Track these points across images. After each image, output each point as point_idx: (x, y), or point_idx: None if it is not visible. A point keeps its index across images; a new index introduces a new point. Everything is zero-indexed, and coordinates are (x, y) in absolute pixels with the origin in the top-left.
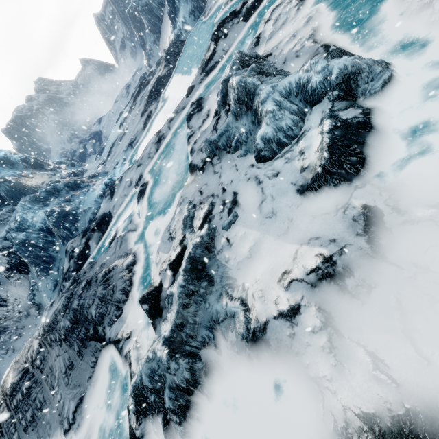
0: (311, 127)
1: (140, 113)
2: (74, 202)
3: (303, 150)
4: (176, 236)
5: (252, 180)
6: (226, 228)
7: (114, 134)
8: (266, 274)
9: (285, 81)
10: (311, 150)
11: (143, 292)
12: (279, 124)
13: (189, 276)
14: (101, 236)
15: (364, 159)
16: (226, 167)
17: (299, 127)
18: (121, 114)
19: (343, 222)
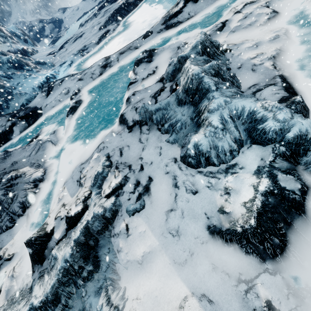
0: (245, 168)
1: (99, 25)
2: (12, 81)
3: (230, 191)
4: (84, 185)
5: (170, 177)
6: (130, 214)
7: (73, 30)
8: (149, 299)
9: (240, 103)
10: (237, 198)
11: (39, 213)
12: (216, 142)
13: (78, 252)
14: (26, 127)
15: (285, 245)
16: (151, 142)
17: (233, 155)
18: (84, 14)
19: (242, 306)
